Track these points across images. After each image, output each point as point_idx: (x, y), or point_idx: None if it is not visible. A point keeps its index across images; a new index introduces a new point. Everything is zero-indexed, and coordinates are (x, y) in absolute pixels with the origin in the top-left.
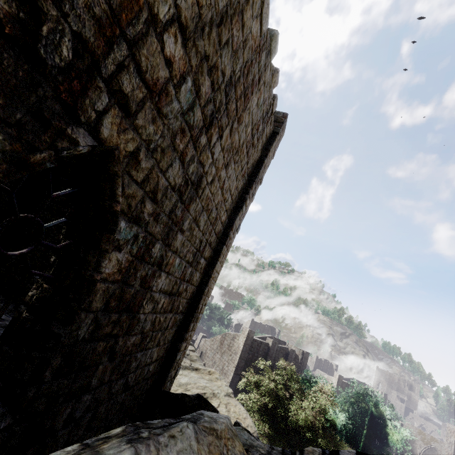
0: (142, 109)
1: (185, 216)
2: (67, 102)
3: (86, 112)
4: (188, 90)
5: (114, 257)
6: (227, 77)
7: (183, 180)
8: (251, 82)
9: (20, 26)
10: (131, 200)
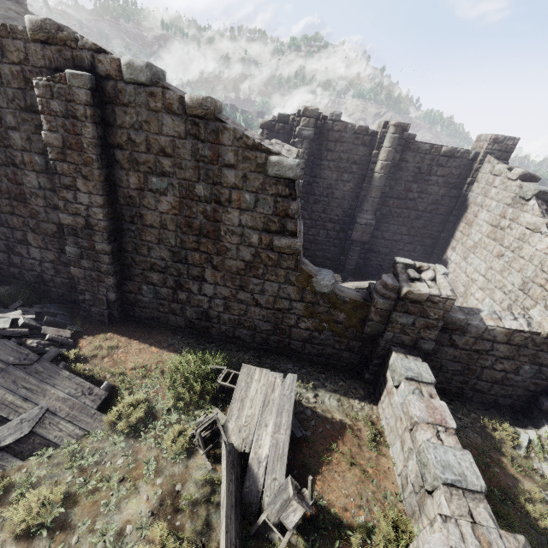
0: None
1: None
2: None
3: None
4: None
5: None
6: None
7: None
8: None
9: None
10: None
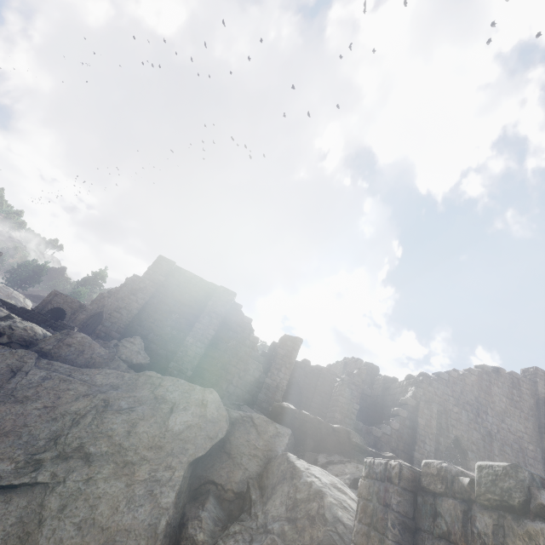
0: (457, 425)
1: (492, 448)
2: (447, 431)
3: (450, 431)
4: (464, 413)
5: (472, 462)
6: (473, 399)
7: (481, 436)
8: (486, 387)
9: (440, 426)
10: (467, 445)
